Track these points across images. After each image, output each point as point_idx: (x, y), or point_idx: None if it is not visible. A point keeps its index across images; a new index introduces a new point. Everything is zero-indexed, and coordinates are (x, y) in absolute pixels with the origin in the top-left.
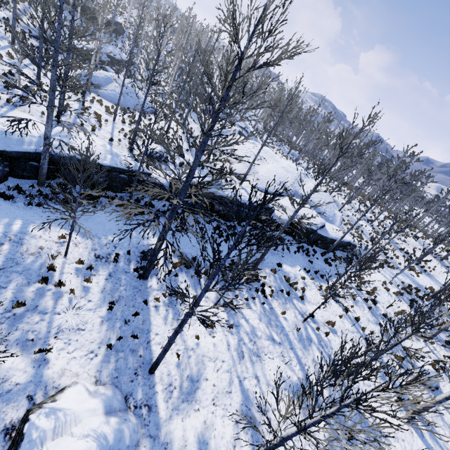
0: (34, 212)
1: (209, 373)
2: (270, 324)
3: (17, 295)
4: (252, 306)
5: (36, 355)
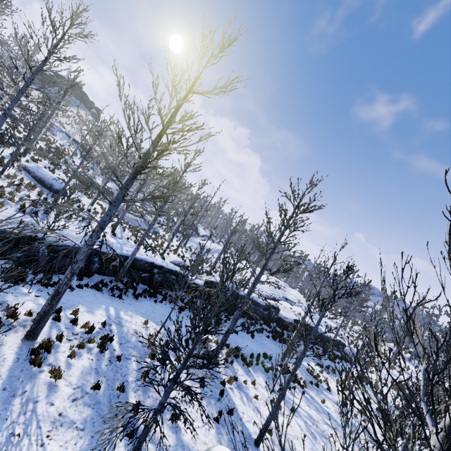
0: (117, 302)
1: (299, 449)
2: (318, 410)
3: (139, 366)
4: (296, 396)
5: (170, 422)
